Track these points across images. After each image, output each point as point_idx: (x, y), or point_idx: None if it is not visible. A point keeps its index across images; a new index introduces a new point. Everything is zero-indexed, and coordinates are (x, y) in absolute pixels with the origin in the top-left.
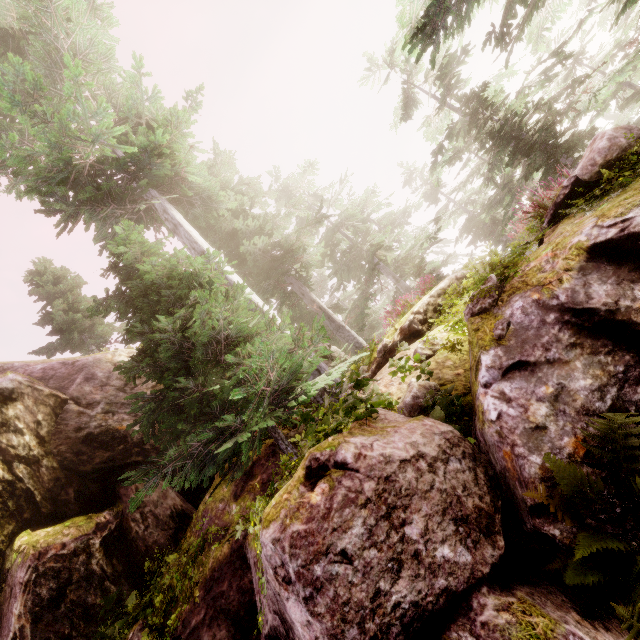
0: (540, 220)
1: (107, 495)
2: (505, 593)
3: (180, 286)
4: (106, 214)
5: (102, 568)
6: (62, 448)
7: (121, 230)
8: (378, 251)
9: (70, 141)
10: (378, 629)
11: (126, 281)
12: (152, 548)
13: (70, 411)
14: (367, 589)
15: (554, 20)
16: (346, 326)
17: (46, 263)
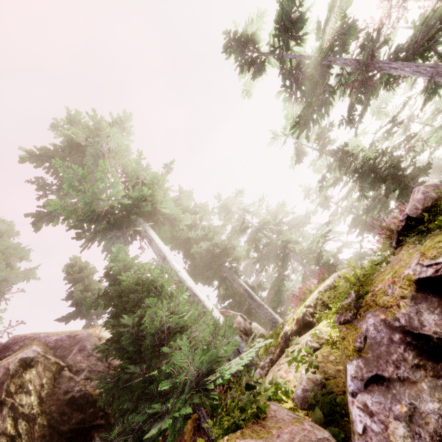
0: (391, 240)
1: None
2: None
3: (143, 289)
4: (111, 236)
5: None
6: (52, 408)
7: (115, 249)
8: (288, 244)
9: (96, 200)
10: None
11: (112, 284)
12: None
13: (64, 376)
14: None
15: (387, 103)
16: (265, 304)
17: (77, 259)
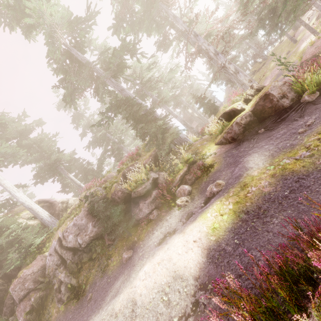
0: None
1: (1, 266)
2: (35, 290)
3: None
4: None
5: (2, 282)
6: None
7: None
8: (109, 130)
9: None
10: (19, 297)
11: None
12: (13, 275)
13: None
14: (18, 294)
15: None
16: (81, 185)
17: None
